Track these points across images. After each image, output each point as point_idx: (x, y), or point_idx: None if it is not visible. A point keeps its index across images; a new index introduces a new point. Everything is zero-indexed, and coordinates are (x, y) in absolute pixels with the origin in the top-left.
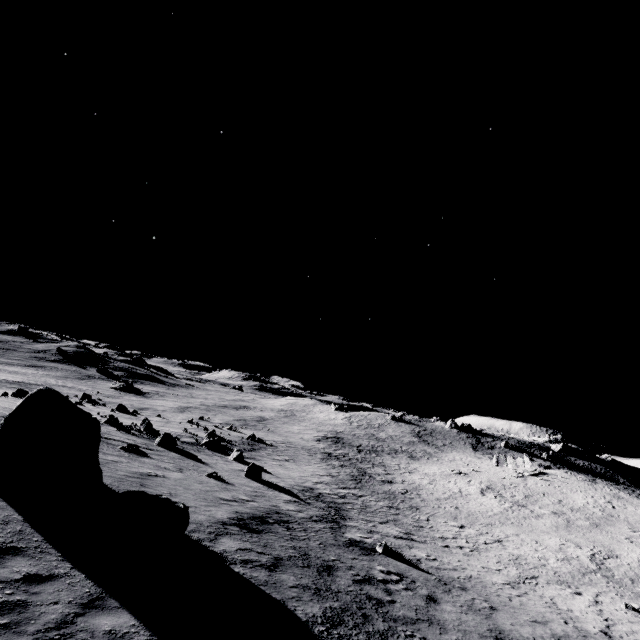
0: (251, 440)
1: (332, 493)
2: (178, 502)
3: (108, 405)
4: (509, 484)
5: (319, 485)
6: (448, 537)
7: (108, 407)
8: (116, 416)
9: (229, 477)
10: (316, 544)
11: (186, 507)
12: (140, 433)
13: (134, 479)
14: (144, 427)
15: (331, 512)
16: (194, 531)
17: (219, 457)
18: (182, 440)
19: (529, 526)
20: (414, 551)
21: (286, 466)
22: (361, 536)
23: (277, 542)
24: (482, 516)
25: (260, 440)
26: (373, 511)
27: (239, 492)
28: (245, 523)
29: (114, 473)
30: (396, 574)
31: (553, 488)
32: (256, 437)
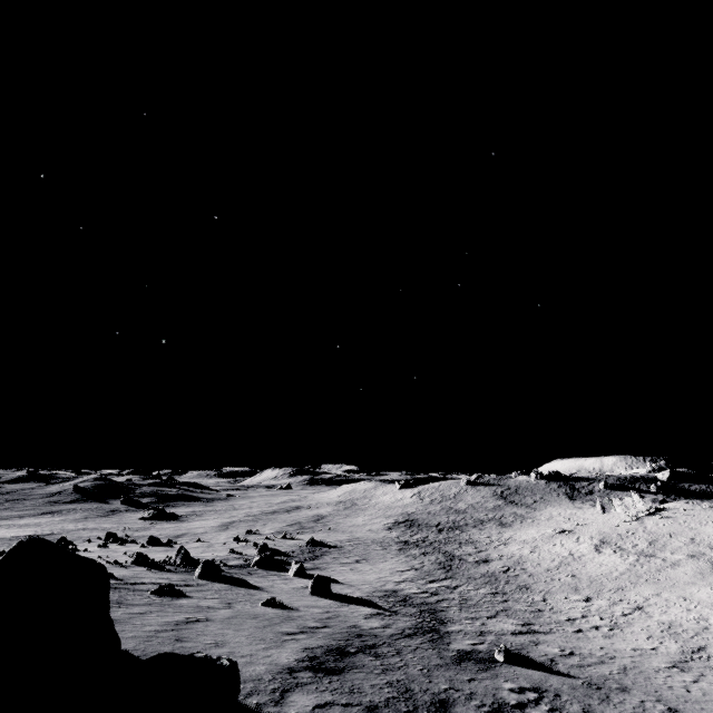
0: (311, 546)
1: (420, 591)
2: (221, 658)
3: (137, 540)
4: (625, 532)
5: (402, 584)
6: (576, 617)
7: (137, 543)
8: (147, 552)
9: (291, 600)
10: (417, 670)
11: (233, 663)
12: (176, 567)
13: (167, 633)
14: (180, 558)
15: (425, 618)
16: (251, 694)
17: (276, 576)
18: (229, 564)
19: (668, 580)
20: (542, 648)
21: (358, 569)
22: (471, 643)
23: (366, 681)
24: (607, 580)
25: (321, 543)
26: (476, 604)
27: (306, 618)
28: (319, 662)
29: (140, 631)
30: (532, 690)
31: (678, 525)
32: (316, 541)
